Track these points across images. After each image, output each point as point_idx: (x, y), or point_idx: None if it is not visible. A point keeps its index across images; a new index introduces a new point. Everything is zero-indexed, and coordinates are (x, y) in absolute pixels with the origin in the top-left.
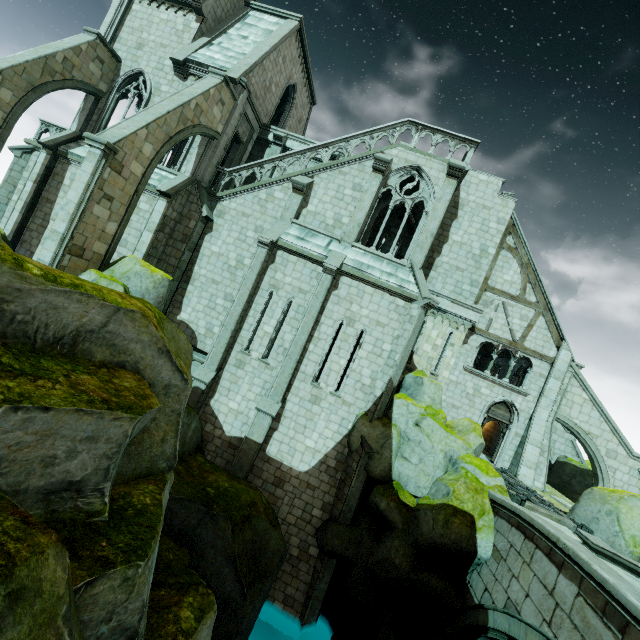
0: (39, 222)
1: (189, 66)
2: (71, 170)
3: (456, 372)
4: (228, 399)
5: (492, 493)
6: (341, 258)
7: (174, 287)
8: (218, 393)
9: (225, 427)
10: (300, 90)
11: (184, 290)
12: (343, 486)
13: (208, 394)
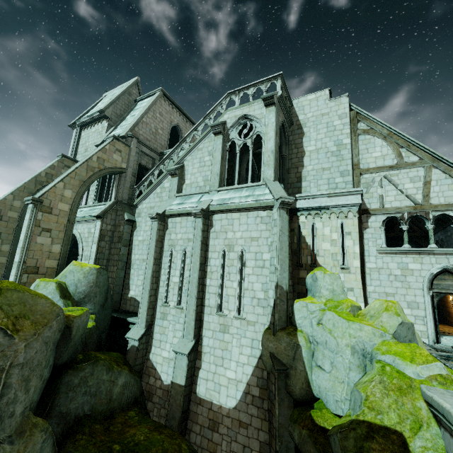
0: None
1: None
2: None
3: (371, 258)
4: (161, 349)
5: (423, 389)
6: (208, 203)
7: (122, 275)
8: (153, 346)
9: (162, 376)
10: (184, 126)
11: (129, 274)
12: (271, 417)
13: (147, 349)
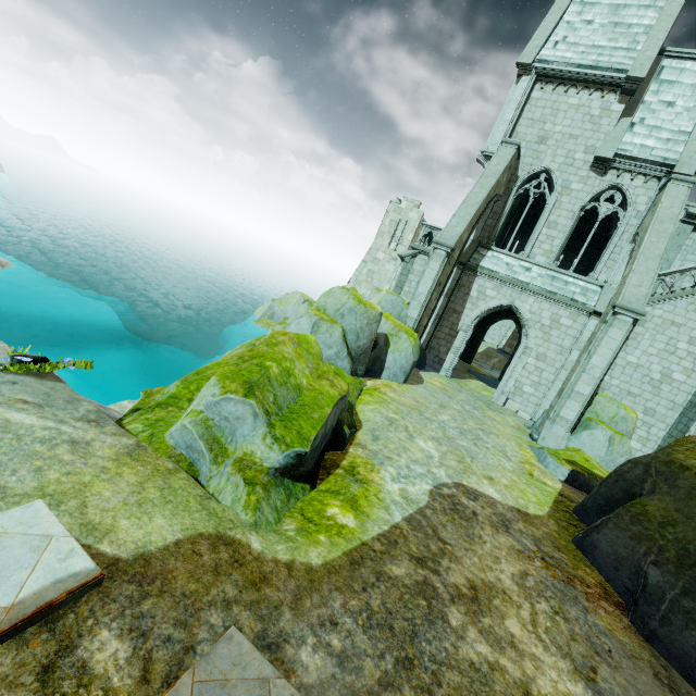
0: (446, 331)
1: (613, 160)
2: (478, 282)
3: None
4: None
5: None
6: None
7: None
8: None
9: None
10: None
11: None
12: None
13: None
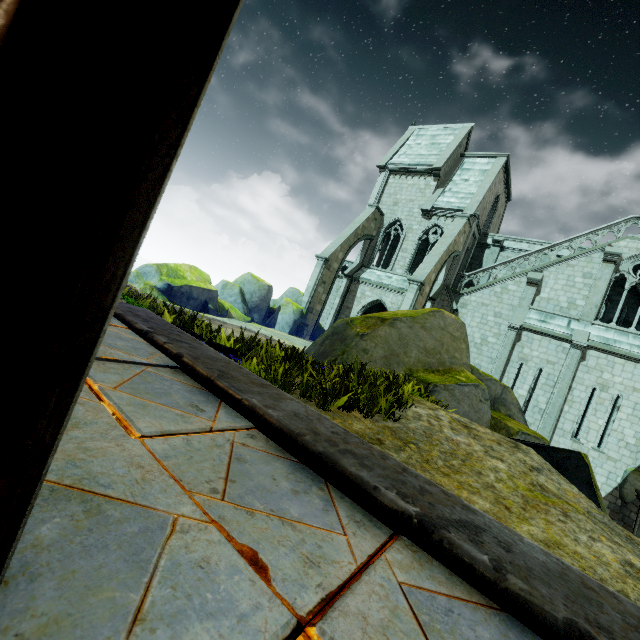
0: None
1: (433, 211)
2: (361, 288)
3: None
4: None
5: None
6: (585, 335)
7: None
8: None
9: None
10: (501, 196)
11: None
12: None
13: None
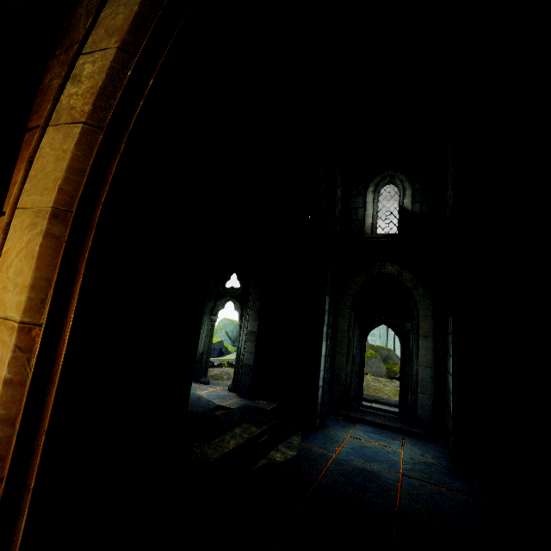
0: None
1: None
2: None
3: None
4: None
5: None
6: None
7: None
8: None
9: None
10: None
11: None
12: None
13: None
